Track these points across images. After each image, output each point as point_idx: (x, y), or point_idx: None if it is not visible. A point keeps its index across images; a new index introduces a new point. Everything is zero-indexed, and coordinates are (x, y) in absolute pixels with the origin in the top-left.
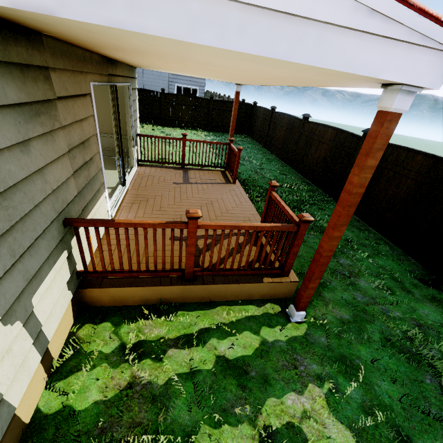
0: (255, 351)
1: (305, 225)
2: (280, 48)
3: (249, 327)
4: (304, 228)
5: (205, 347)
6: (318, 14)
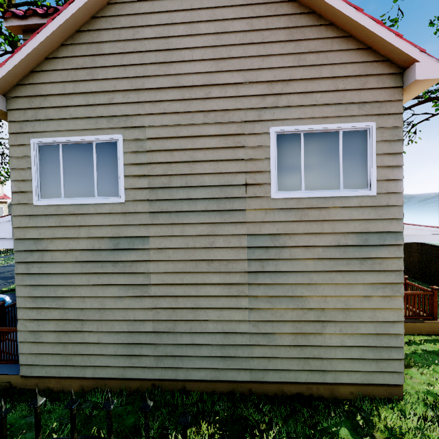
0: (438, 349)
1: (436, 291)
2: (414, 240)
3: (429, 342)
4: (436, 292)
5: (412, 346)
6: (421, 233)
